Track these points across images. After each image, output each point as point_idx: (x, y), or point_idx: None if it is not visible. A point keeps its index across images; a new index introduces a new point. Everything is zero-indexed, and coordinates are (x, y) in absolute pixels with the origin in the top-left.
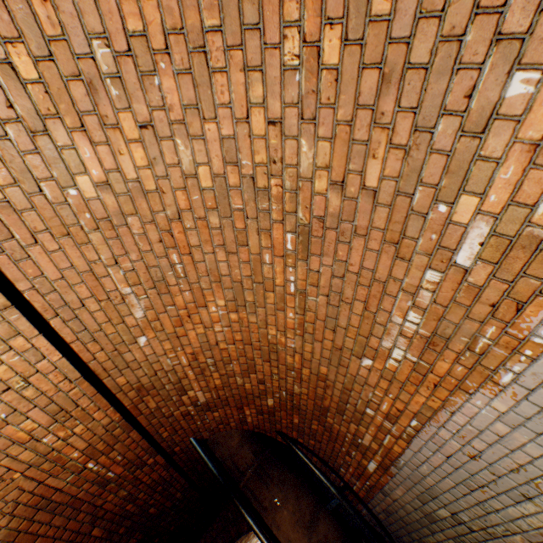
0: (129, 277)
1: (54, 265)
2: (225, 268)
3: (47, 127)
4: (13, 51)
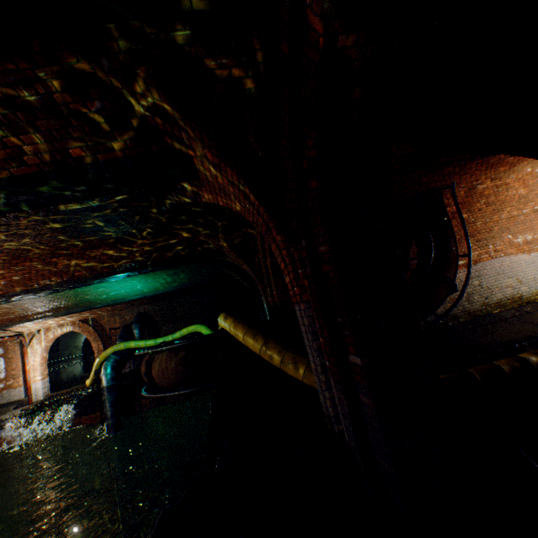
0: None
1: None
2: (532, 193)
3: None
4: None
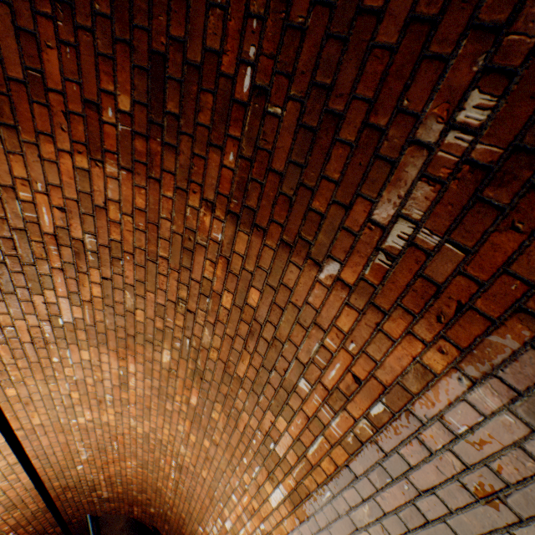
0: (86, 444)
1: (49, 440)
2: (141, 453)
3: (75, 406)
4: (74, 392)
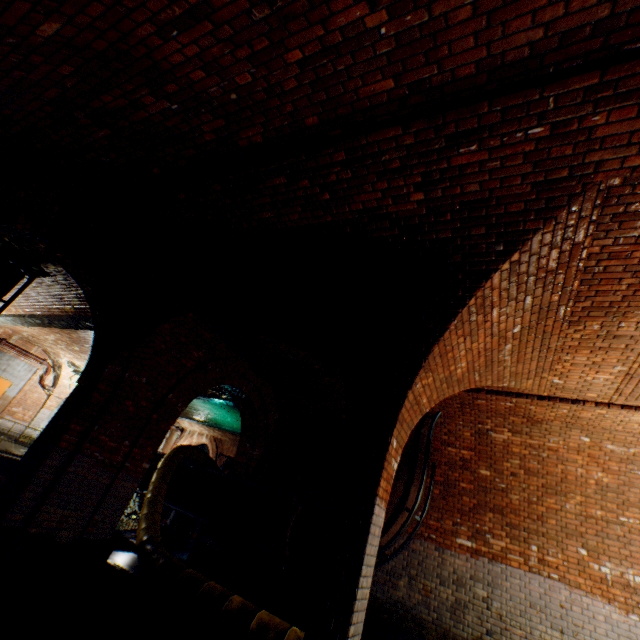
0: None
1: None
2: (633, 490)
3: None
4: None
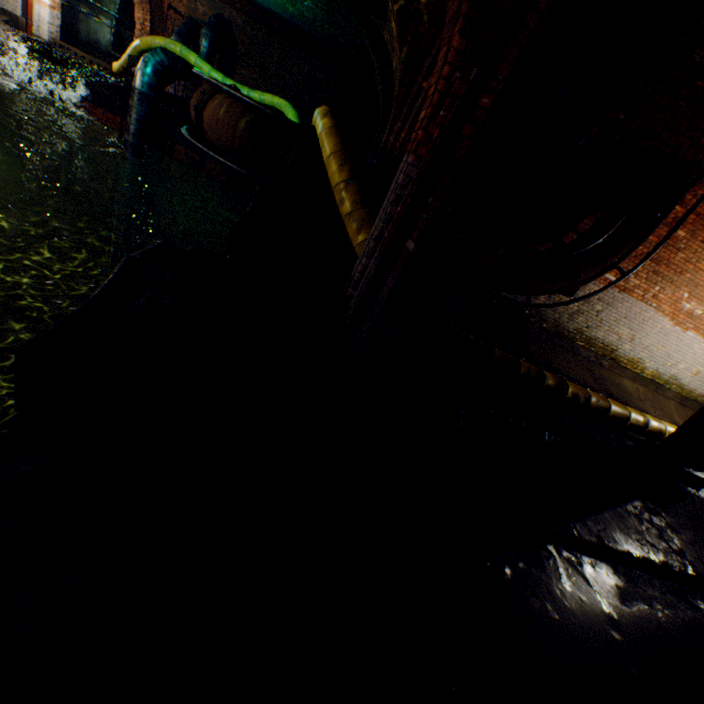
0: None
1: None
2: None
3: None
4: None
